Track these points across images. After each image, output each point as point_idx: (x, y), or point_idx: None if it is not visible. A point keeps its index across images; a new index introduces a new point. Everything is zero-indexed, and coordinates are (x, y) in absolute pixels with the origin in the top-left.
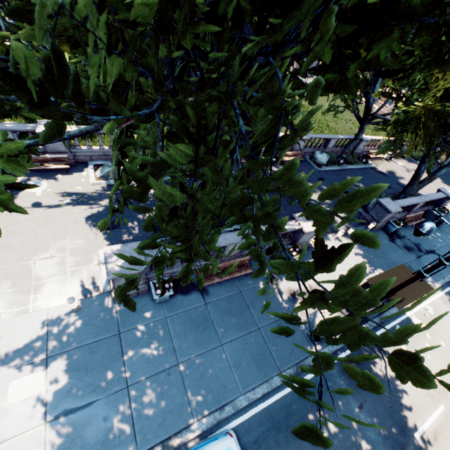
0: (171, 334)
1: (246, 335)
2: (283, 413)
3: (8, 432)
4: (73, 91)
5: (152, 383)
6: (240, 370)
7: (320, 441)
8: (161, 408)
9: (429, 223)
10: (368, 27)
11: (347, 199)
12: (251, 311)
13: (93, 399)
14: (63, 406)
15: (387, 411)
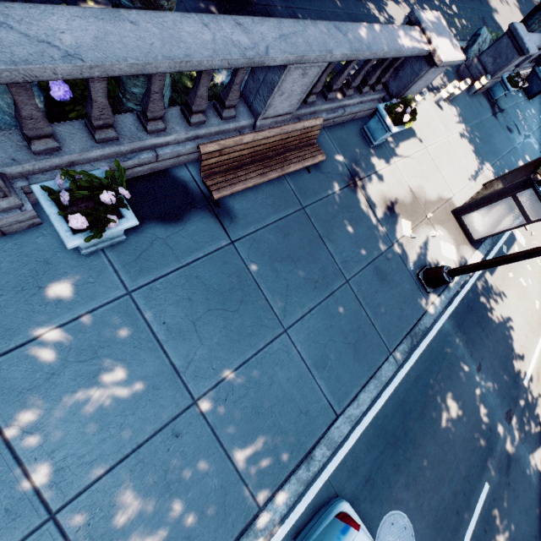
0: (156, 334)
1: (327, 299)
2: (398, 416)
3: None
4: None
5: (132, 475)
6: (329, 372)
7: None
8: (174, 522)
9: None
10: None
11: None
12: (328, 248)
13: None
14: None
15: (501, 364)
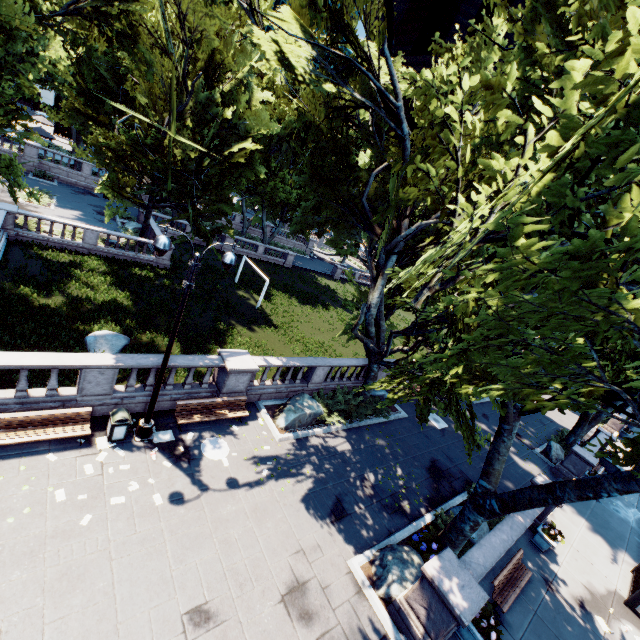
0: None
1: None
2: None
3: None
4: None
5: None
6: None
7: None
8: None
9: None
10: None
11: None
12: None
13: None
14: None
15: None
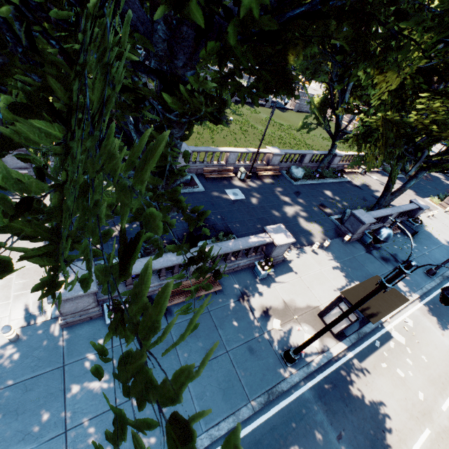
0: None
1: (212, 359)
2: None
3: None
4: None
5: (96, 425)
6: (204, 402)
7: None
8: None
9: (386, 229)
10: None
11: (142, 167)
12: (219, 332)
13: None
14: None
15: (368, 440)
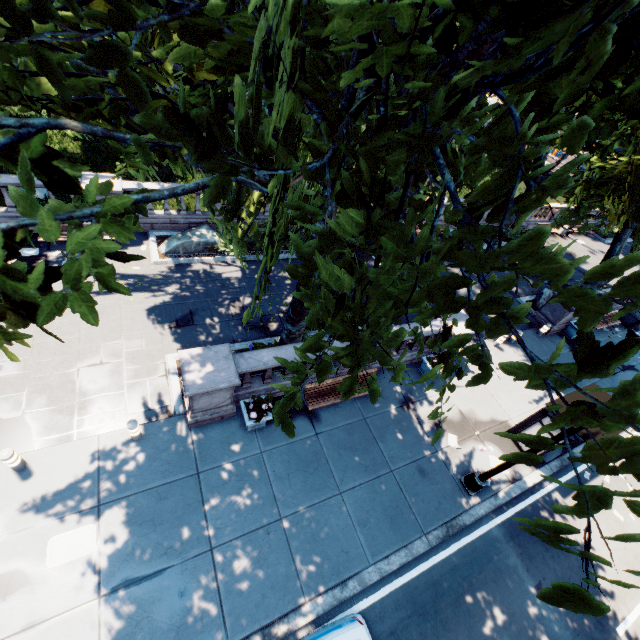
0: (269, 476)
1: (374, 479)
2: (430, 592)
3: (47, 608)
4: (240, 131)
5: (245, 545)
6: (368, 530)
7: (592, 608)
8: (259, 581)
9: None
10: (635, 51)
11: (637, 278)
12: (380, 446)
13: (164, 565)
14: (123, 573)
15: None
